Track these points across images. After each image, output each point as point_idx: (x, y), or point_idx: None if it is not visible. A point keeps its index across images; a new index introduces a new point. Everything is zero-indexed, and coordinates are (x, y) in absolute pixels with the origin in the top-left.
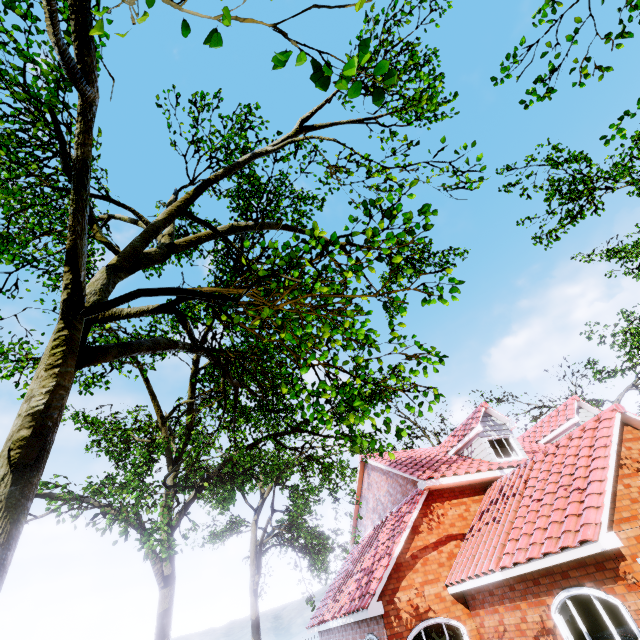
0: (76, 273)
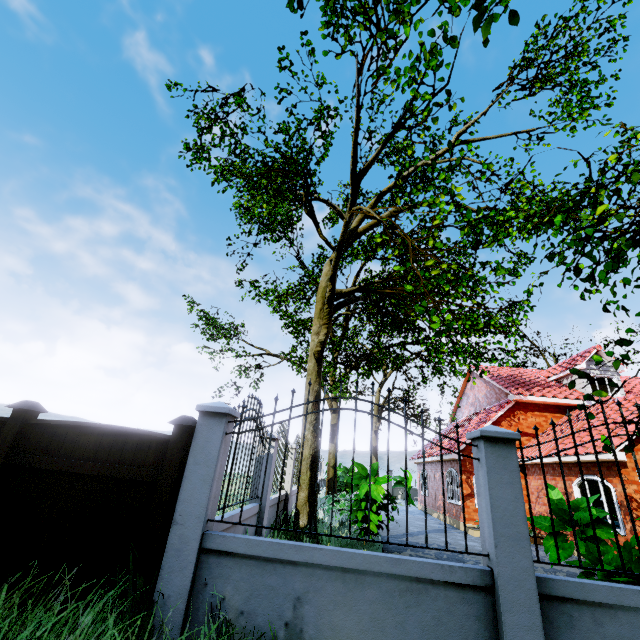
0: (334, 285)
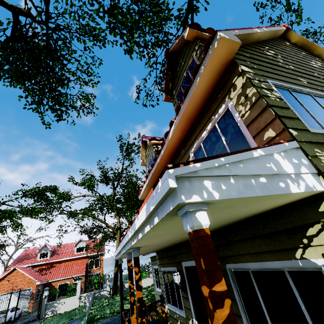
0: None
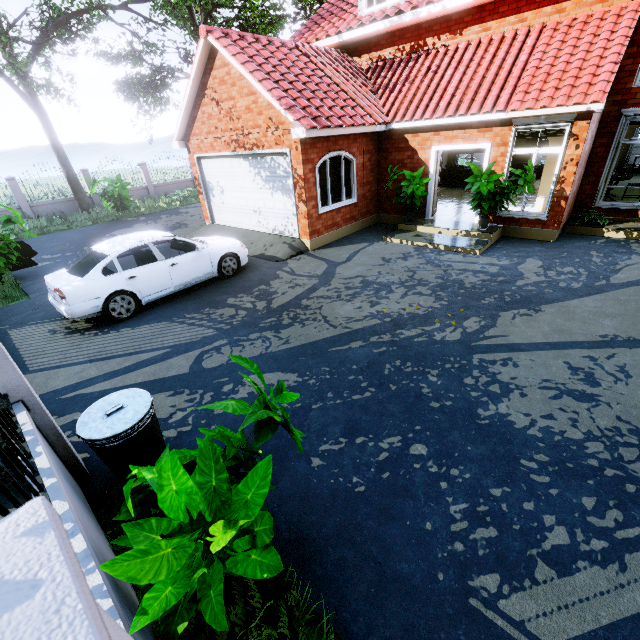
0: None
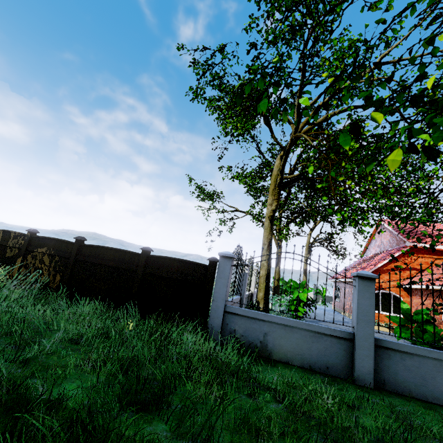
0: (282, 176)
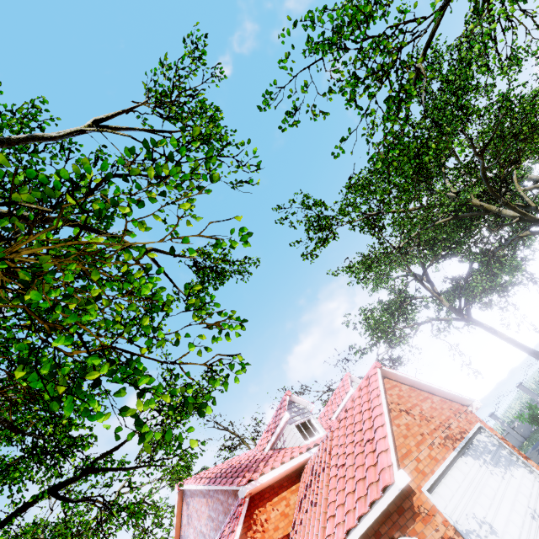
0: None
